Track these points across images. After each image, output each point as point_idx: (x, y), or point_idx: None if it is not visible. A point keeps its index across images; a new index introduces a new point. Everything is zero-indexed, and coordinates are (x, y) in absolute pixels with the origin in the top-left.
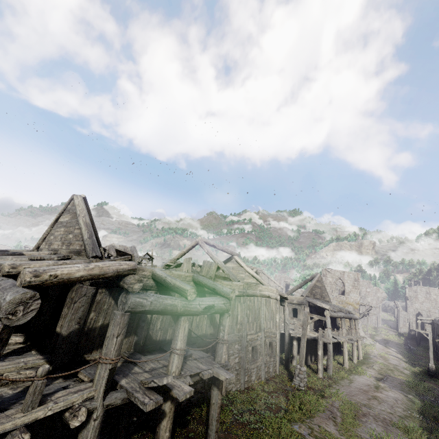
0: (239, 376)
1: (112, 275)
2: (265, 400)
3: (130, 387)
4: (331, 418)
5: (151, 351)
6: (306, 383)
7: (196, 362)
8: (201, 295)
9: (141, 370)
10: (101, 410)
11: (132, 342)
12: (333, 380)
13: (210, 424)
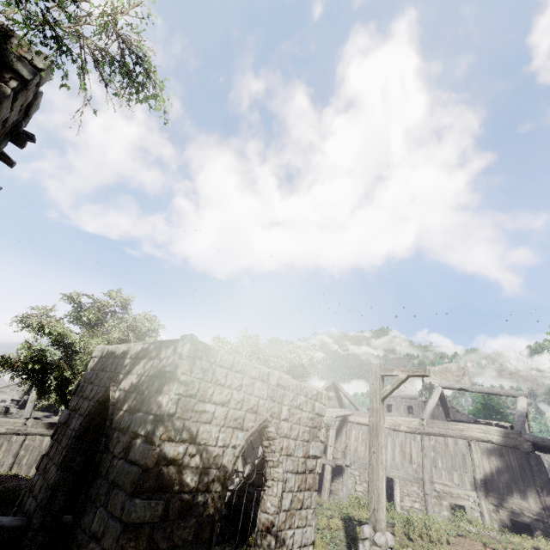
0: None
1: None
2: None
3: None
4: None
5: None
6: None
7: None
8: None
9: None
10: None
11: None
12: None
13: None
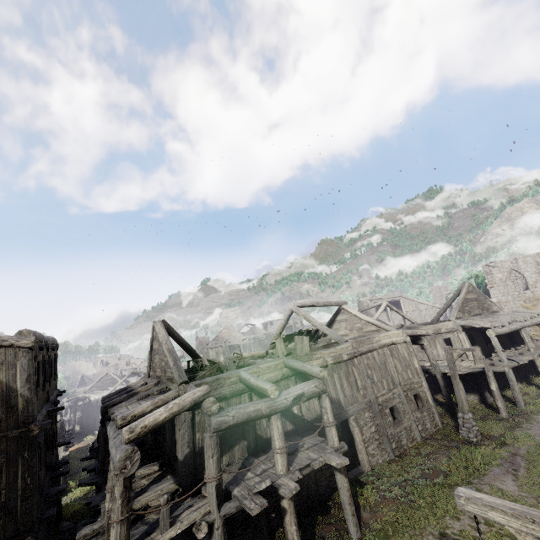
0: (382, 445)
1: (190, 406)
2: (420, 466)
3: (241, 496)
4: (510, 471)
5: (266, 450)
6: (477, 431)
7: (308, 452)
8: (301, 377)
9: (253, 475)
10: (219, 520)
11: (244, 447)
12: (525, 416)
13: (344, 509)
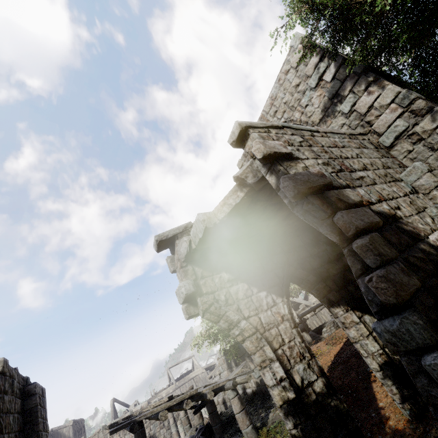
0: None
1: None
2: None
3: None
4: None
5: None
6: None
7: None
8: None
9: None
10: None
11: None
12: None
13: None
